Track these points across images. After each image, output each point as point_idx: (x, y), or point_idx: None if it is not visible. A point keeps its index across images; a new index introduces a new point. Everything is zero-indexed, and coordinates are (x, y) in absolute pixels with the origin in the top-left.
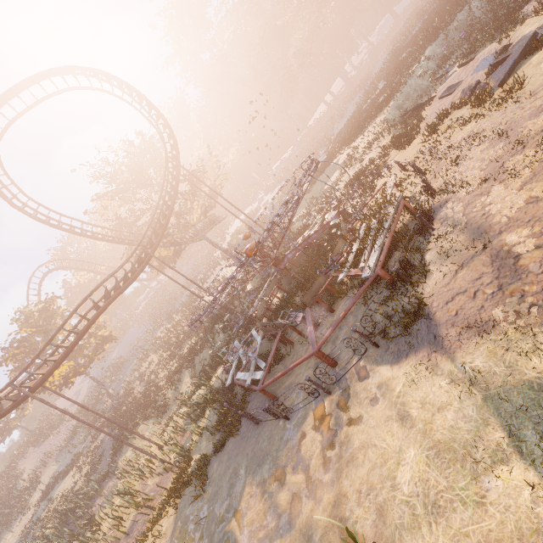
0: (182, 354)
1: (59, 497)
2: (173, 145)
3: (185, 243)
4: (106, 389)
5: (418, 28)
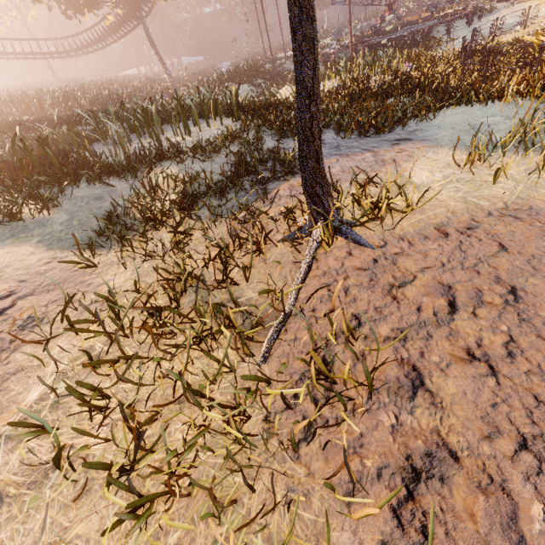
0: None
1: None
2: None
3: None
4: None
5: (285, 43)
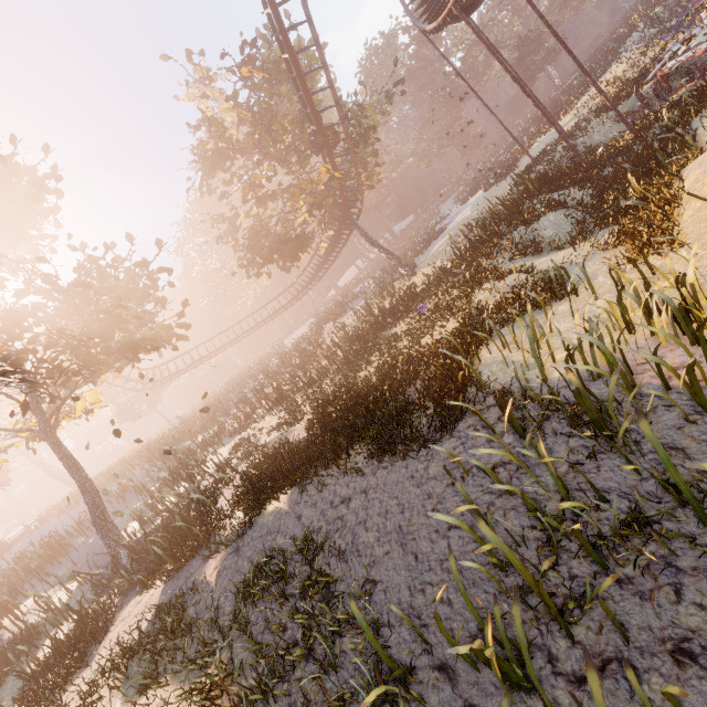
0: (404, 330)
1: None
2: None
3: (346, 203)
4: (101, 499)
5: (519, 133)
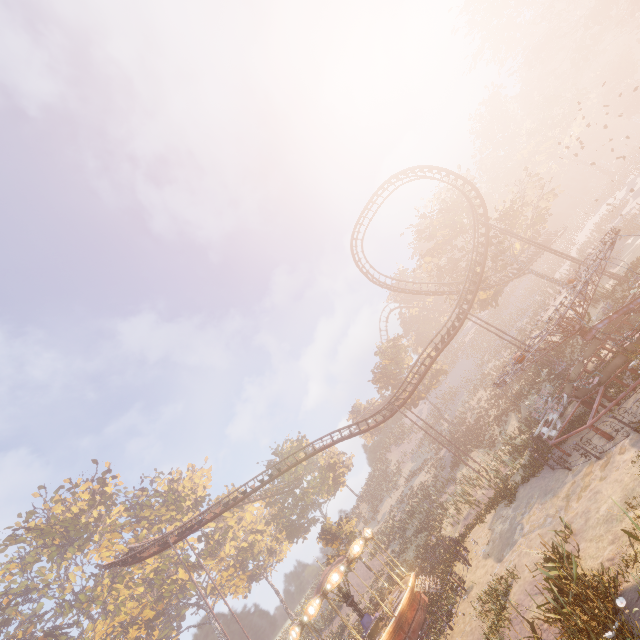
0: (510, 396)
1: (417, 486)
2: (480, 205)
3: (505, 282)
4: (442, 414)
5: None
